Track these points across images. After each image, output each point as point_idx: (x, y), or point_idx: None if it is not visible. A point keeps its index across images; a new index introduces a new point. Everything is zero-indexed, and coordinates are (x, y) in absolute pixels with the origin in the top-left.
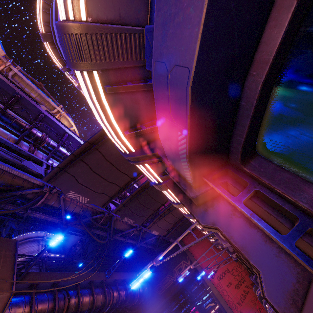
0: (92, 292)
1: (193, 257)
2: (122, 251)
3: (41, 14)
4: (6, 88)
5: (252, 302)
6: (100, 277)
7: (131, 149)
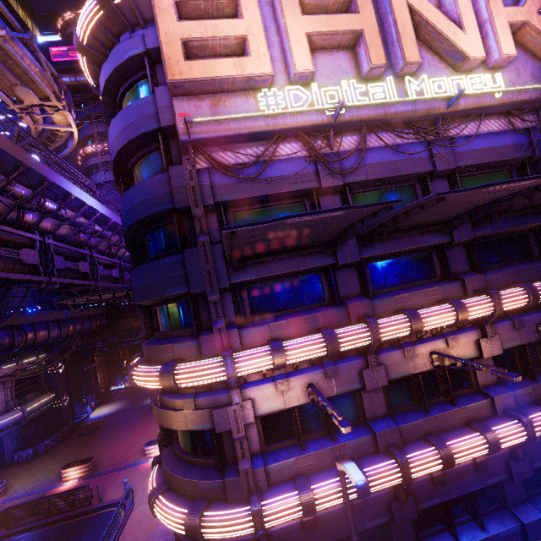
0: (49, 329)
1: None
2: None
3: (93, 24)
4: (9, 159)
5: None
6: (58, 315)
7: None
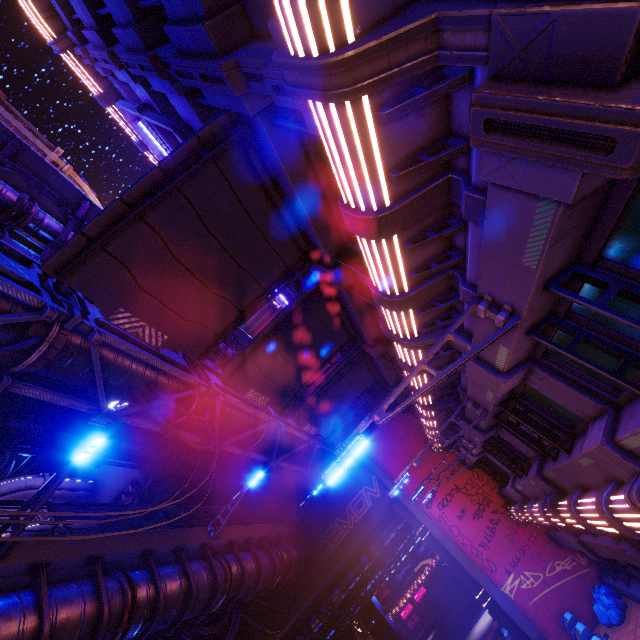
0: (184, 569)
1: (386, 475)
2: (232, 490)
3: None
4: None
5: (508, 539)
6: (196, 537)
7: (347, 30)
